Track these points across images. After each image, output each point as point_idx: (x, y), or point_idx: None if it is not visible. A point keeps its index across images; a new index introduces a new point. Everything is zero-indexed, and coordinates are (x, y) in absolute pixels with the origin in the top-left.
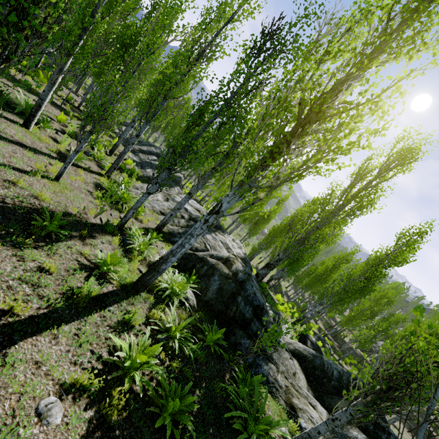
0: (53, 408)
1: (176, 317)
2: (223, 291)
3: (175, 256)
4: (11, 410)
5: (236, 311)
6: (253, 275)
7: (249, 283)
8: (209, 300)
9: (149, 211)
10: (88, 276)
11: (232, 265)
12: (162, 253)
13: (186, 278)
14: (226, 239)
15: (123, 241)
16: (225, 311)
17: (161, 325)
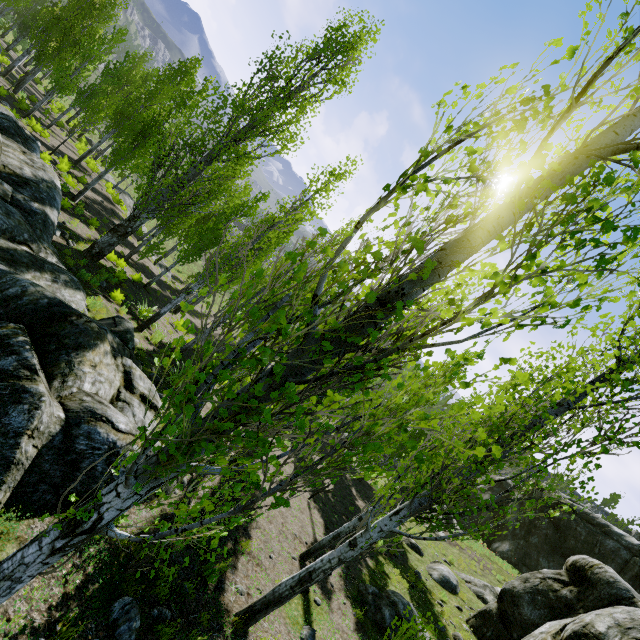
0: None
1: None
2: None
3: None
4: None
5: None
6: (35, 207)
7: None
8: None
9: None
10: None
11: None
12: None
13: None
14: None
15: None
16: None
17: None
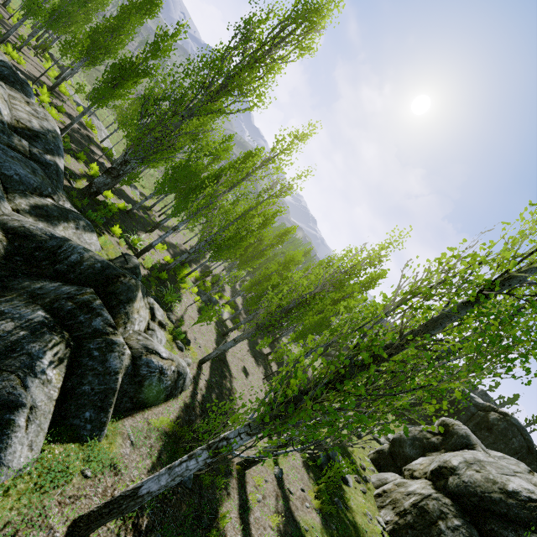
0: None
1: None
2: None
3: None
4: None
5: None
6: (48, 159)
7: None
8: None
9: None
10: None
11: None
12: None
13: None
14: None
15: None
16: None
17: None
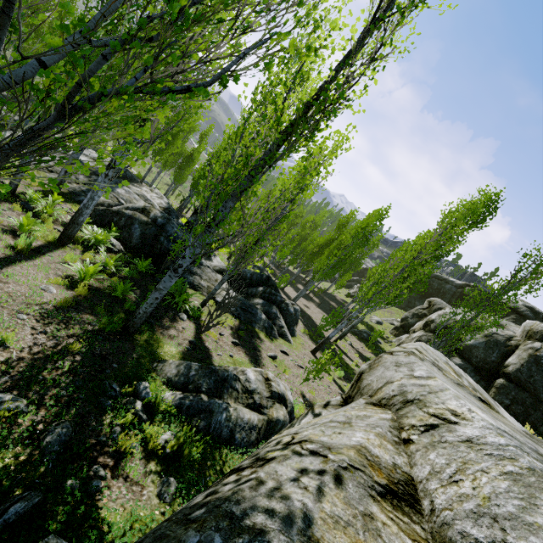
0: (50, 287)
1: (107, 256)
2: (146, 235)
3: (89, 209)
4: (28, 288)
5: (162, 248)
6: (180, 222)
7: (169, 226)
8: (136, 245)
9: (33, 170)
10: (14, 237)
11: (149, 213)
12: (72, 214)
13: (107, 232)
14: (142, 190)
15: (24, 207)
16: (152, 250)
17: (97, 261)
